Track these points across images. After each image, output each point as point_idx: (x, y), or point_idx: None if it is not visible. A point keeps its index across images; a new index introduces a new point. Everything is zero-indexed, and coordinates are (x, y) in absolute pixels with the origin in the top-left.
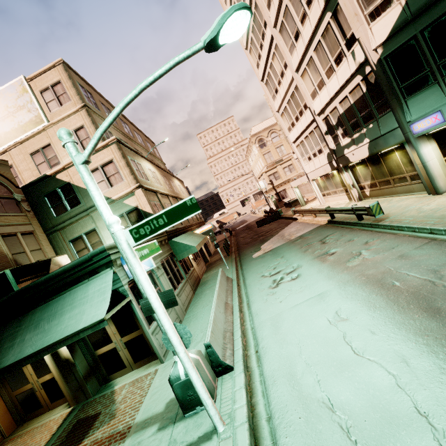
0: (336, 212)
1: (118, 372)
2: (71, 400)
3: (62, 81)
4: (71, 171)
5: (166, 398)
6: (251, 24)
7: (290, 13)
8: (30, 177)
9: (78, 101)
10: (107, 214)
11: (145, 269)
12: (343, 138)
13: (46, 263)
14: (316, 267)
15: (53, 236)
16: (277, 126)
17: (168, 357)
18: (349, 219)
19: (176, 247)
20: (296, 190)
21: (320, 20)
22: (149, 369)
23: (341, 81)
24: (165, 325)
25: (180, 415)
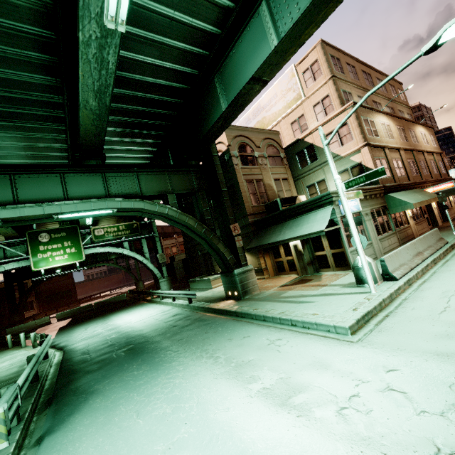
0: None
1: (325, 269)
2: (299, 272)
3: (318, 60)
4: (314, 134)
5: (349, 281)
6: None
7: None
8: (288, 140)
9: (327, 73)
10: (334, 173)
11: (353, 210)
12: None
13: (294, 198)
14: None
15: (297, 182)
16: None
17: None
18: None
19: (391, 202)
20: None
21: None
22: (344, 272)
23: None
24: (353, 233)
25: (354, 286)
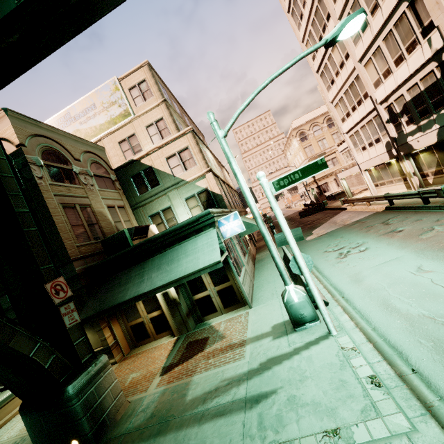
0: (398, 198)
1: (210, 315)
2: (176, 331)
3: (147, 80)
4: (153, 156)
5: (269, 324)
6: (312, 17)
7: (359, 5)
8: (117, 162)
9: (159, 96)
10: (240, 175)
11: (237, 231)
12: (408, 125)
13: (146, 228)
14: (384, 241)
15: (136, 211)
16: (319, 119)
17: (254, 304)
18: (412, 204)
19: None
20: (343, 182)
21: (394, 10)
22: (239, 312)
23: (412, 69)
24: (296, 252)
25: (289, 331)
